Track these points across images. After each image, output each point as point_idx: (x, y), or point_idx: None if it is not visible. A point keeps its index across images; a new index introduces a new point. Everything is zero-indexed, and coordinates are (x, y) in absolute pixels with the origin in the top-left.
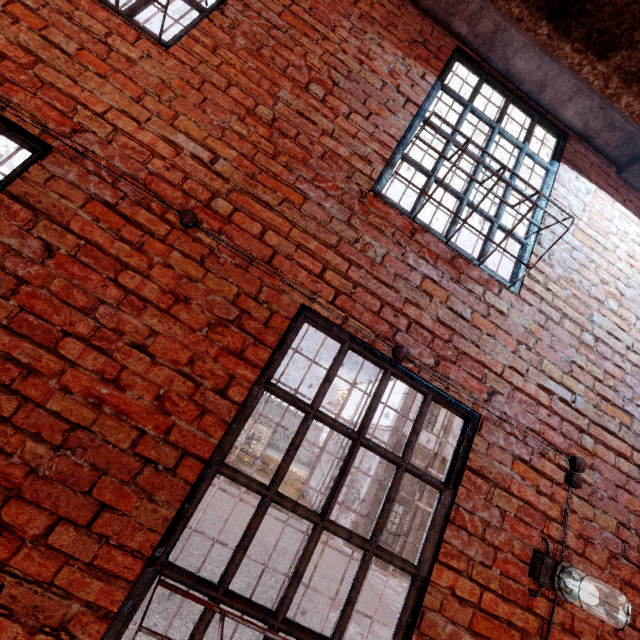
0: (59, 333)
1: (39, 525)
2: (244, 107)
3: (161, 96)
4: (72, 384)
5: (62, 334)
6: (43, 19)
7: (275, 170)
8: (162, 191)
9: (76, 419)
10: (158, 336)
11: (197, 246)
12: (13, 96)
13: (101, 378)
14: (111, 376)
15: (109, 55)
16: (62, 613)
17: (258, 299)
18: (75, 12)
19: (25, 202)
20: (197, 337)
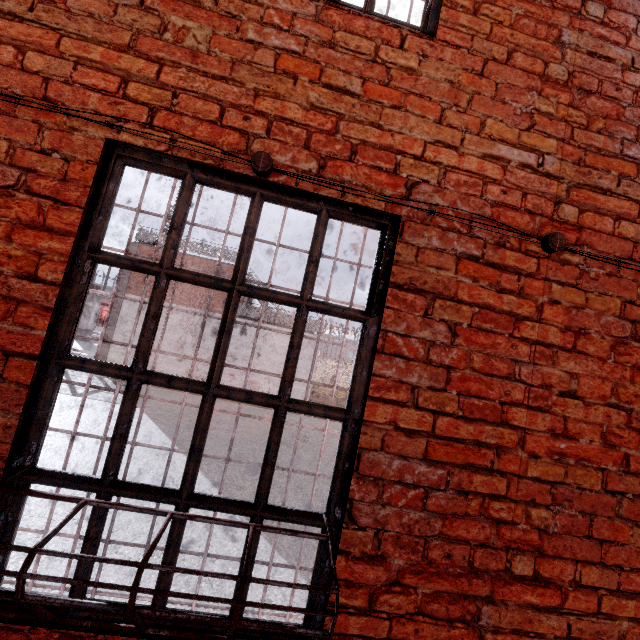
0: (501, 406)
1: (568, 572)
2: (535, 75)
3: (457, 104)
4: (533, 448)
5: (503, 406)
6: (313, 62)
7: (596, 143)
8: (510, 221)
9: (550, 478)
10: (575, 377)
11: (565, 269)
12: (340, 174)
13: (551, 435)
14: (557, 430)
15: (389, 76)
16: (615, 631)
17: (639, 303)
18: (333, 35)
19: (410, 288)
20: (606, 365)
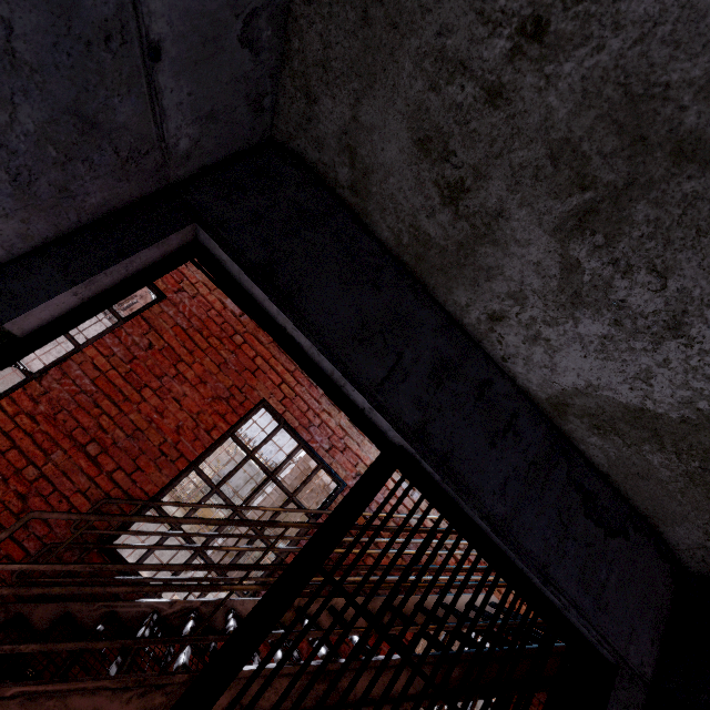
0: None
1: None
2: None
3: None
4: None
5: None
6: None
7: None
8: None
9: None
10: None
11: None
12: None
13: None
14: None
15: None
16: None
17: None
18: None
19: None
20: None
